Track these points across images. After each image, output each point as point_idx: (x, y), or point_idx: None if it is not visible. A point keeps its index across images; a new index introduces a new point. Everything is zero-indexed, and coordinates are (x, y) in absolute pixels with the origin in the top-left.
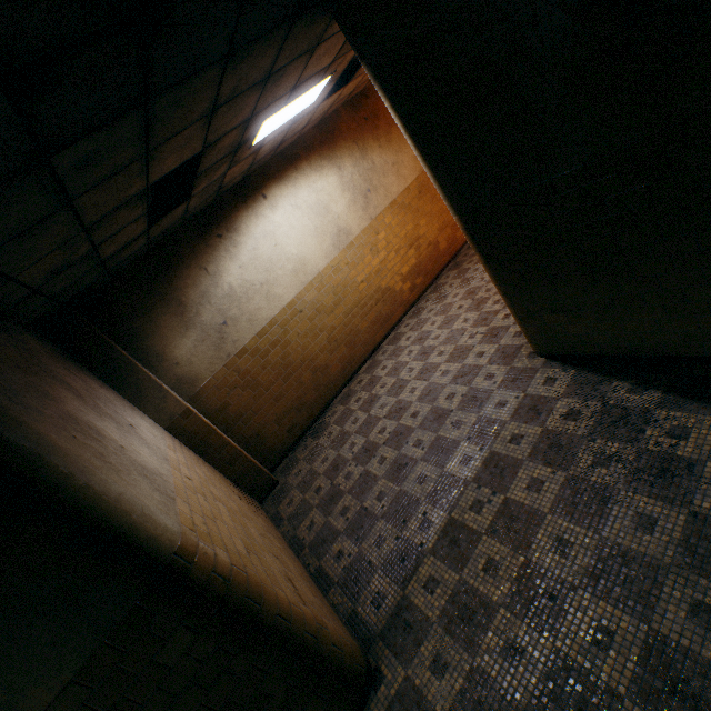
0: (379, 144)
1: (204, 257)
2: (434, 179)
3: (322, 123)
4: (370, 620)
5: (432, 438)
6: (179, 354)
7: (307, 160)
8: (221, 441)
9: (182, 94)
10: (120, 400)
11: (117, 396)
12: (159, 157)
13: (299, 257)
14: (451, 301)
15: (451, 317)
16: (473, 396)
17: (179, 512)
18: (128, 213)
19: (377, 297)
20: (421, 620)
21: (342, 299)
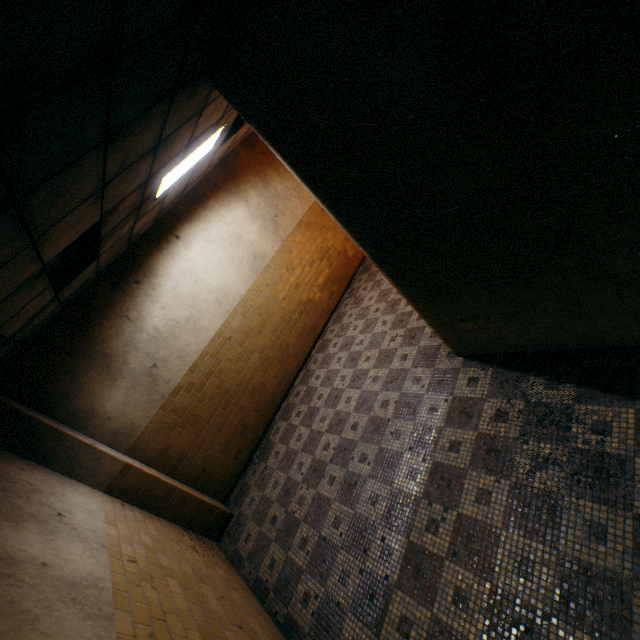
0: (279, 174)
1: (124, 305)
2: (335, 218)
3: (223, 162)
4: None
5: (376, 451)
6: (110, 408)
7: (214, 197)
8: (167, 488)
9: (61, 184)
10: (47, 478)
11: (43, 473)
12: (49, 239)
13: (220, 287)
14: (368, 305)
15: (370, 320)
16: (406, 401)
17: (117, 639)
18: (27, 293)
19: (300, 310)
20: None
21: (268, 318)
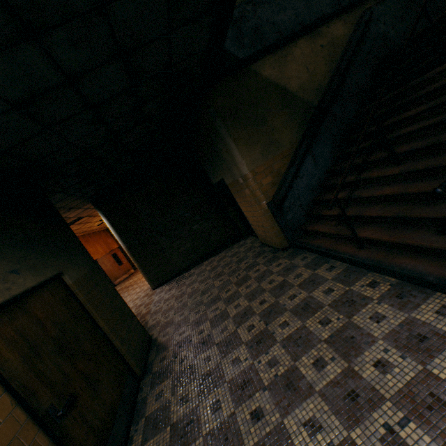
0: None
1: None
2: (119, 236)
3: None
4: None
5: None
6: None
7: None
8: None
9: (71, 198)
10: None
11: None
12: None
13: None
14: None
15: None
16: (140, 305)
17: None
18: None
19: None
20: (157, 321)
21: None
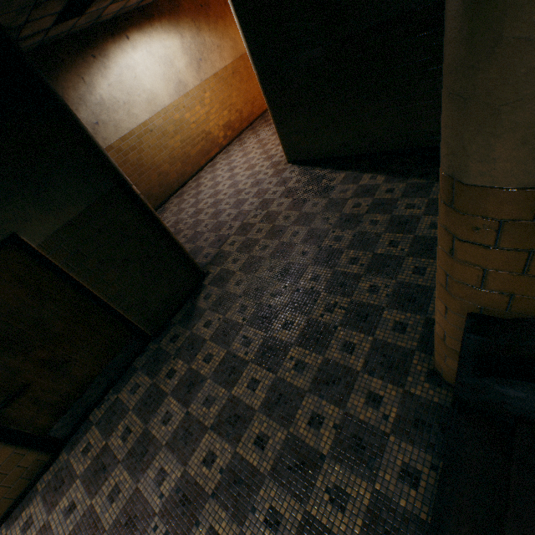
0: (209, 29)
1: (82, 69)
2: (247, 46)
3: None
4: (203, 262)
5: (235, 200)
6: None
7: (159, 21)
8: None
9: None
10: None
11: None
12: None
13: (152, 91)
14: (248, 145)
15: (248, 152)
16: (257, 182)
17: None
18: (55, 6)
19: (202, 136)
20: (228, 253)
21: (180, 131)
